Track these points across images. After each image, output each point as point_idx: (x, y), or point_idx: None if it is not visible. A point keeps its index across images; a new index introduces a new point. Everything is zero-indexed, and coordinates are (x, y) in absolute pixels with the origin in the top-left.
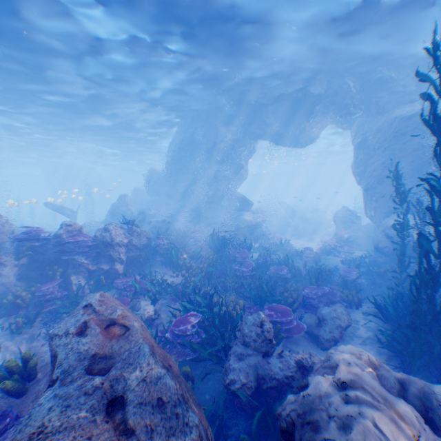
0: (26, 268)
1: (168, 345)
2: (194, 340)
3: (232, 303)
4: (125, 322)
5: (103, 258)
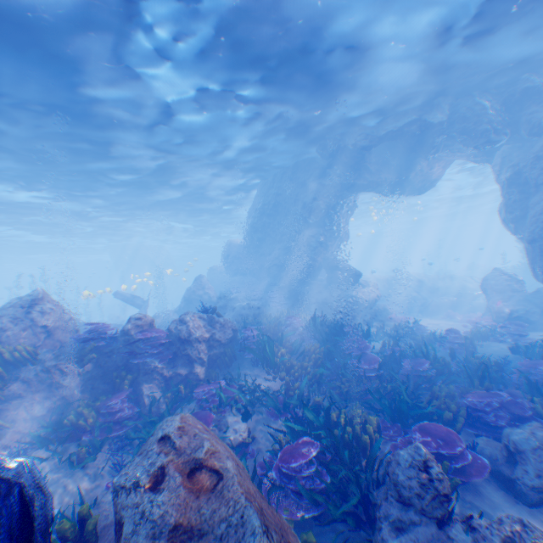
0: (90, 375)
1: (274, 491)
2: (313, 485)
3: (360, 421)
4: (216, 465)
5: (179, 358)
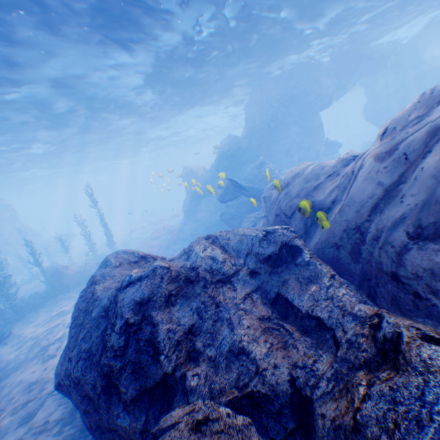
0: None
1: None
2: None
3: None
4: None
5: None
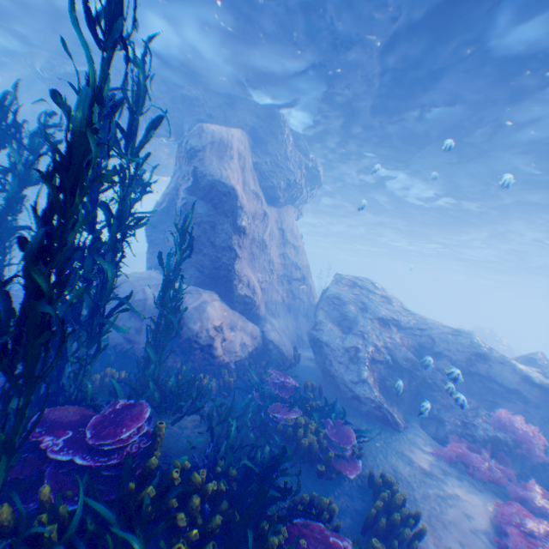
0: None
1: None
2: None
3: None
4: None
5: None
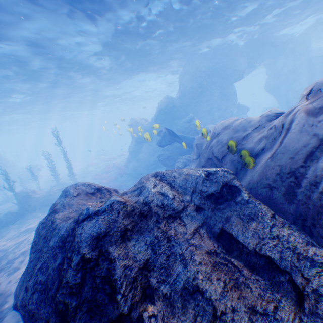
0: None
1: None
2: None
3: None
4: None
5: None
